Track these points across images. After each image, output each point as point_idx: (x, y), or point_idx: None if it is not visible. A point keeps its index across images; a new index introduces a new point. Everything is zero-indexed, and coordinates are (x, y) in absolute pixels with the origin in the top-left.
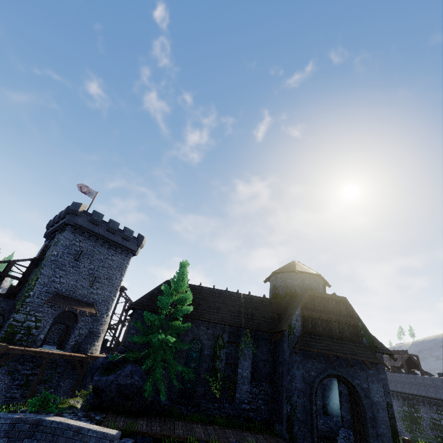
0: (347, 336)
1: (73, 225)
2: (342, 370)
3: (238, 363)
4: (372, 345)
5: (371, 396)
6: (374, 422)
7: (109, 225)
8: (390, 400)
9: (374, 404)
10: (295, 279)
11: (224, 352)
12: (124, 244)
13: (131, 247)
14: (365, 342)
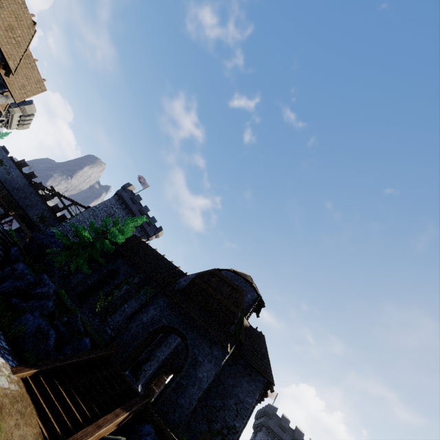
0: (219, 315)
1: (119, 195)
2: (190, 334)
3: (129, 301)
4: (236, 335)
5: (198, 369)
6: (182, 390)
7: (142, 208)
8: (239, 426)
9: (195, 377)
10: (228, 277)
11: (126, 288)
12: (145, 226)
13: (148, 231)
14: (231, 330)
